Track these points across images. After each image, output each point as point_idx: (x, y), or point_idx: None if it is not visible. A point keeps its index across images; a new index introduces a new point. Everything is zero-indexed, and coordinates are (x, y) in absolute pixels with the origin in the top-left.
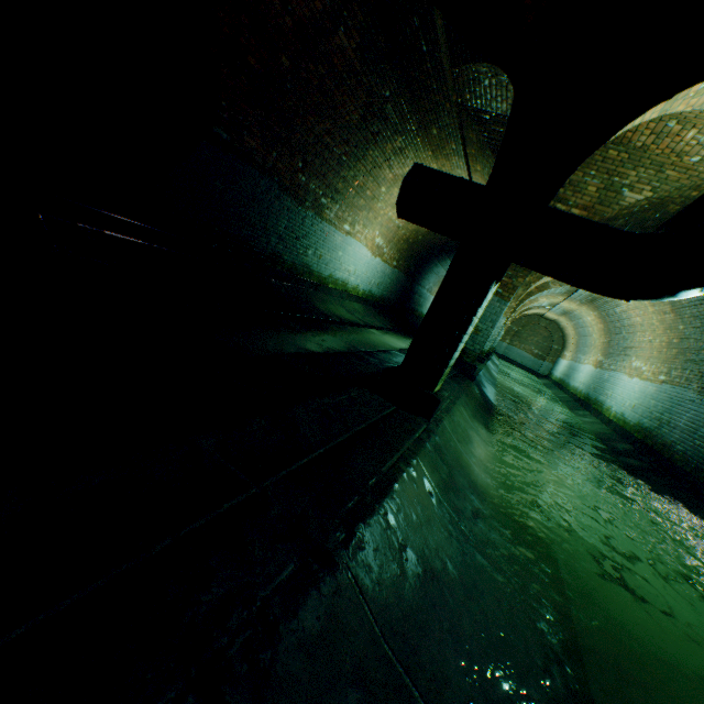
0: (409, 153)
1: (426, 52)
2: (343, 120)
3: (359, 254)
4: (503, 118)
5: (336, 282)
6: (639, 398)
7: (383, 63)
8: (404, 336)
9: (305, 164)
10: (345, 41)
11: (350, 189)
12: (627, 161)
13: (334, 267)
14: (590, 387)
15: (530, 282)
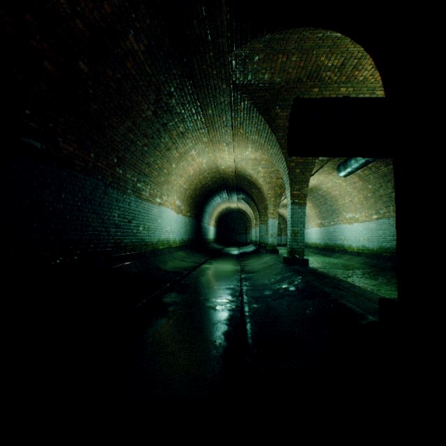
0: (188, 134)
1: (210, 40)
2: (140, 117)
3: (170, 216)
4: (265, 85)
5: (162, 243)
6: (368, 233)
7: (168, 62)
8: (217, 258)
9: (119, 159)
10: (135, 44)
11: (153, 171)
12: (352, 92)
13: (159, 232)
14: (325, 239)
15: (281, 192)
